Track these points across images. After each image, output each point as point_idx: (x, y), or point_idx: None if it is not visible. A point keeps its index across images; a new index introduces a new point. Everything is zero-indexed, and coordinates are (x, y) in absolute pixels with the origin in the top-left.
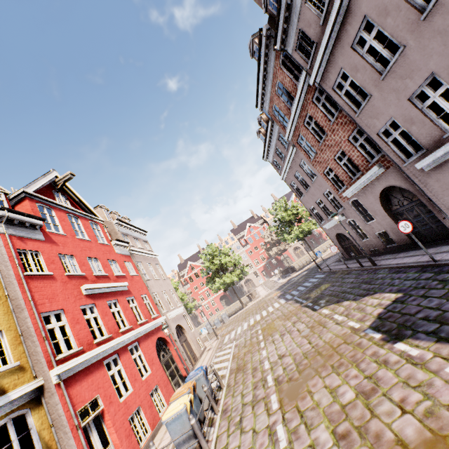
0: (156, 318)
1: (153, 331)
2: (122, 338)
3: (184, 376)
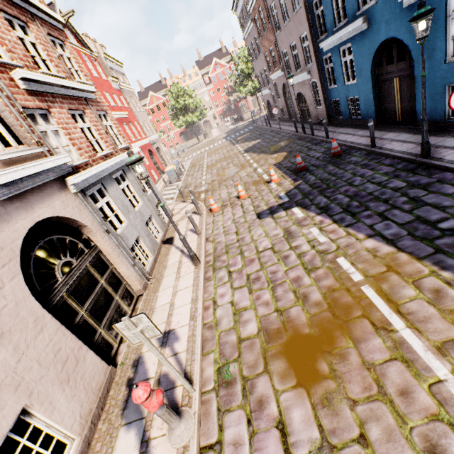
0: (145, 138)
1: (145, 145)
2: (135, 144)
3: (162, 171)
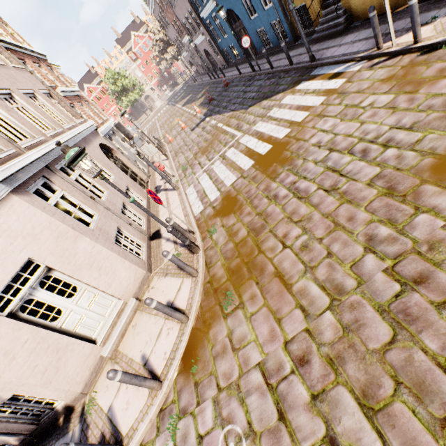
0: None
1: None
2: None
3: None
